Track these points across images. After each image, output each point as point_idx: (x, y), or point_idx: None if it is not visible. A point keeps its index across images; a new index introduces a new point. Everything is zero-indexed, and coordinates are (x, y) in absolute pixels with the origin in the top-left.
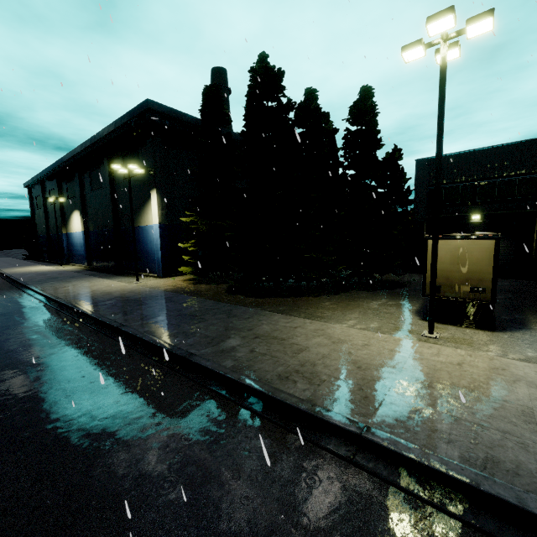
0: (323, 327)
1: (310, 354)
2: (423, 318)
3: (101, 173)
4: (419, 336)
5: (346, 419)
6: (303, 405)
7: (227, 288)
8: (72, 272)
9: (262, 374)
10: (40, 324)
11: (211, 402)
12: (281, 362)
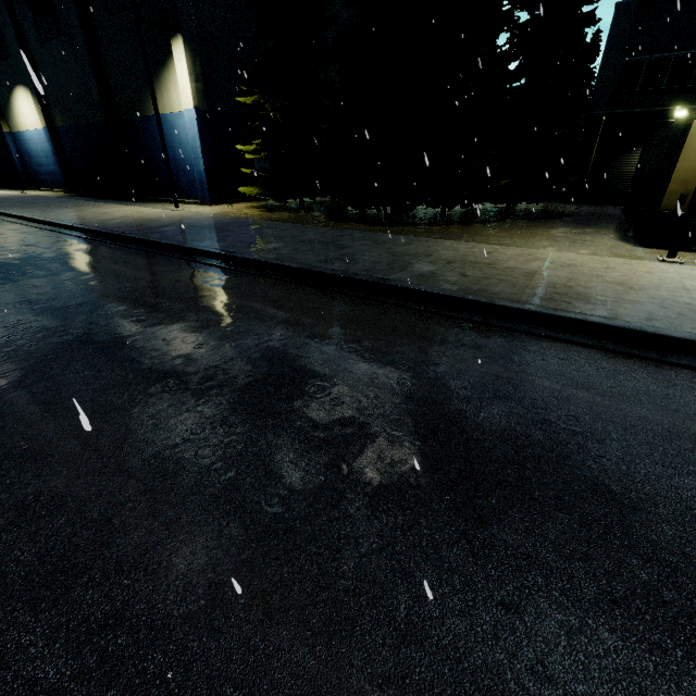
0: (527, 252)
1: (548, 277)
2: (638, 245)
3: (56, 2)
4: (655, 261)
5: (689, 333)
6: (614, 323)
7: (326, 216)
8: (52, 197)
9: (513, 297)
10: (85, 255)
11: (464, 328)
12: (522, 285)
